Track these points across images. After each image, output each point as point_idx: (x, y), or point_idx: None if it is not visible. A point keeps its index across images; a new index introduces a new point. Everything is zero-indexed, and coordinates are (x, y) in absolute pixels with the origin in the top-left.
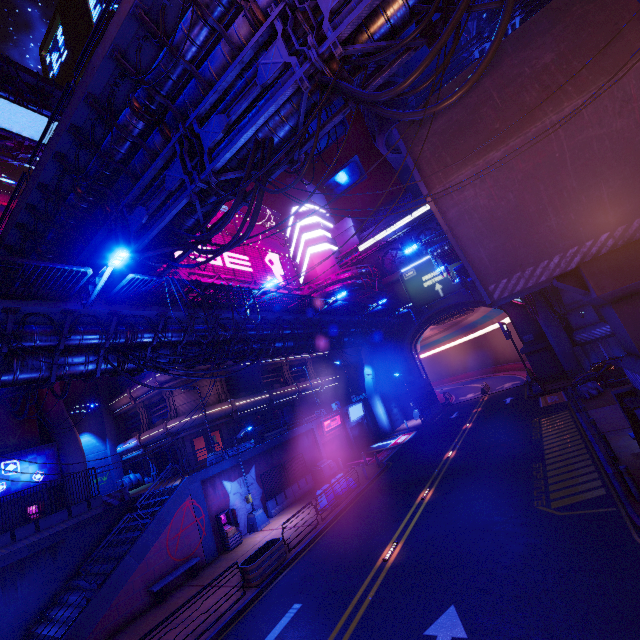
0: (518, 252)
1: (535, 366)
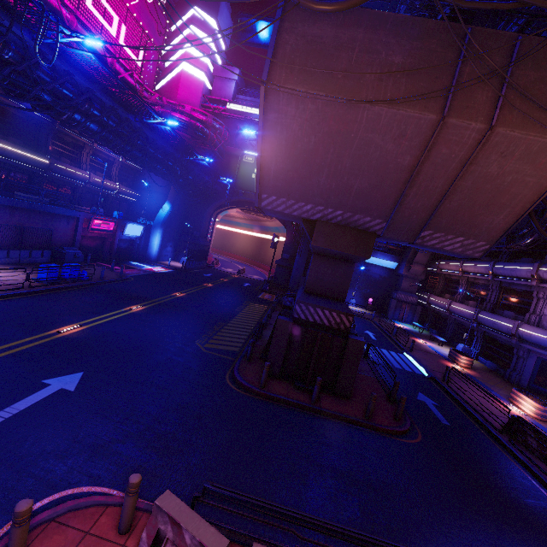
0: (293, 184)
1: (277, 274)
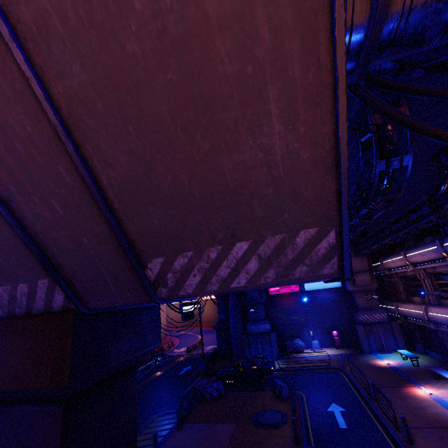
0: None
1: (219, 342)
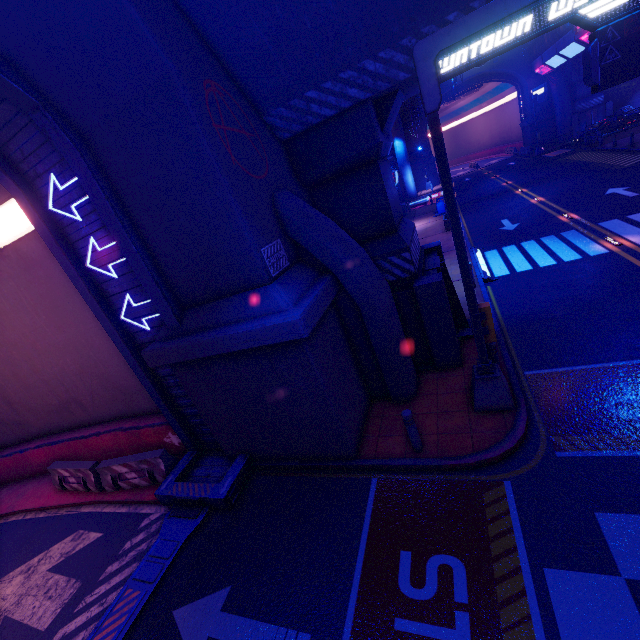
0: None
1: (534, 136)
